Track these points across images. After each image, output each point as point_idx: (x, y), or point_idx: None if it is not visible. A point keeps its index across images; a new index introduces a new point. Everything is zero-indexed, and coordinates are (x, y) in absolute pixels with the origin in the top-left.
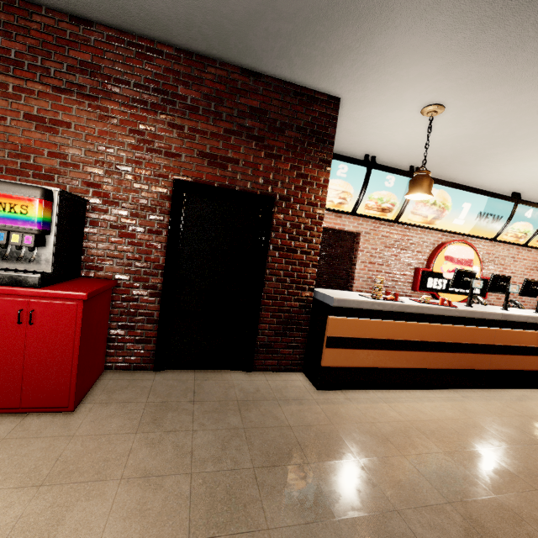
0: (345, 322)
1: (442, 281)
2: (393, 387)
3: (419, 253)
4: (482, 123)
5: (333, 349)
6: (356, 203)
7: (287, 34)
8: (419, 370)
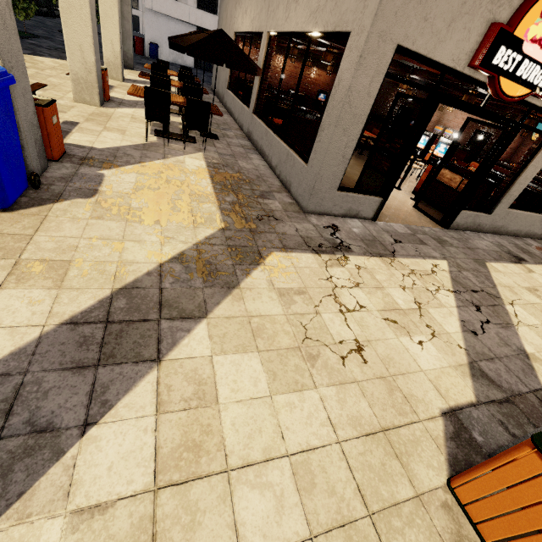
0: None
1: None
2: None
3: None
4: None
5: None
6: None
7: None
8: None
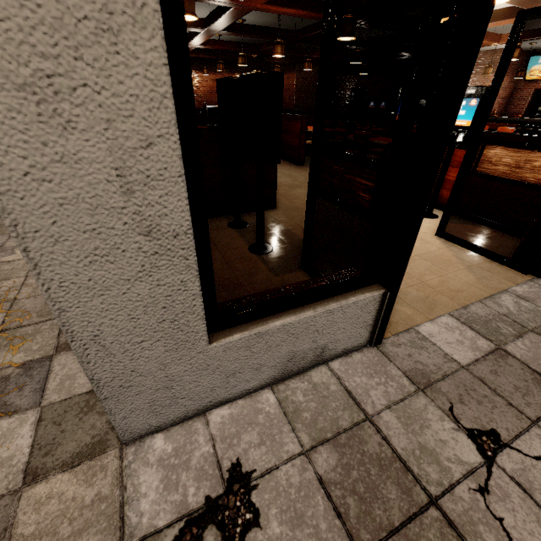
0: None
1: None
2: None
3: None
4: None
5: None
6: None
7: None
8: None
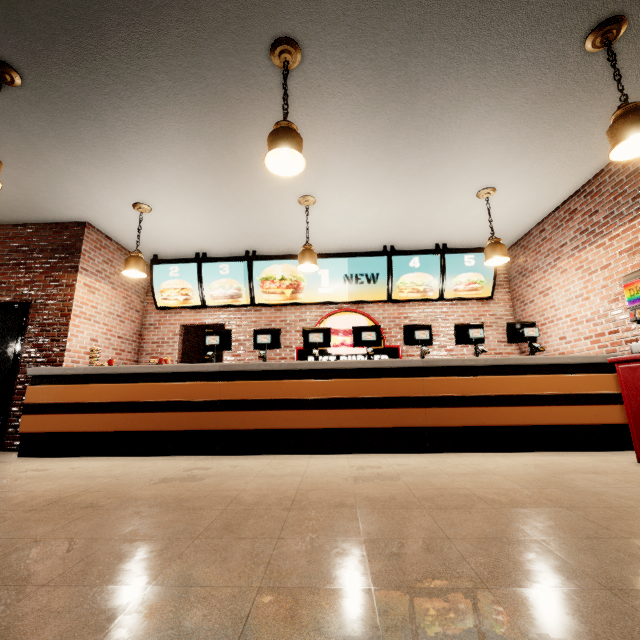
0: (42, 389)
1: (328, 358)
2: (99, 453)
3: (299, 332)
4: (189, 203)
5: (30, 415)
6: (200, 295)
7: None
8: (130, 434)
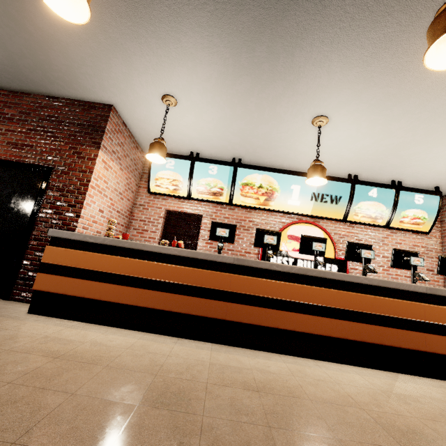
0: (60, 251)
1: (288, 259)
2: (107, 323)
3: None
4: (214, 104)
5: (45, 274)
6: (188, 188)
7: (35, 66)
8: (139, 309)
